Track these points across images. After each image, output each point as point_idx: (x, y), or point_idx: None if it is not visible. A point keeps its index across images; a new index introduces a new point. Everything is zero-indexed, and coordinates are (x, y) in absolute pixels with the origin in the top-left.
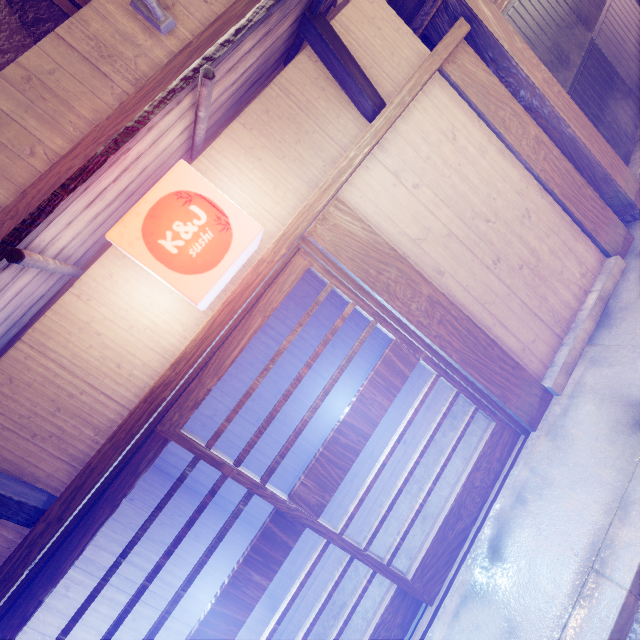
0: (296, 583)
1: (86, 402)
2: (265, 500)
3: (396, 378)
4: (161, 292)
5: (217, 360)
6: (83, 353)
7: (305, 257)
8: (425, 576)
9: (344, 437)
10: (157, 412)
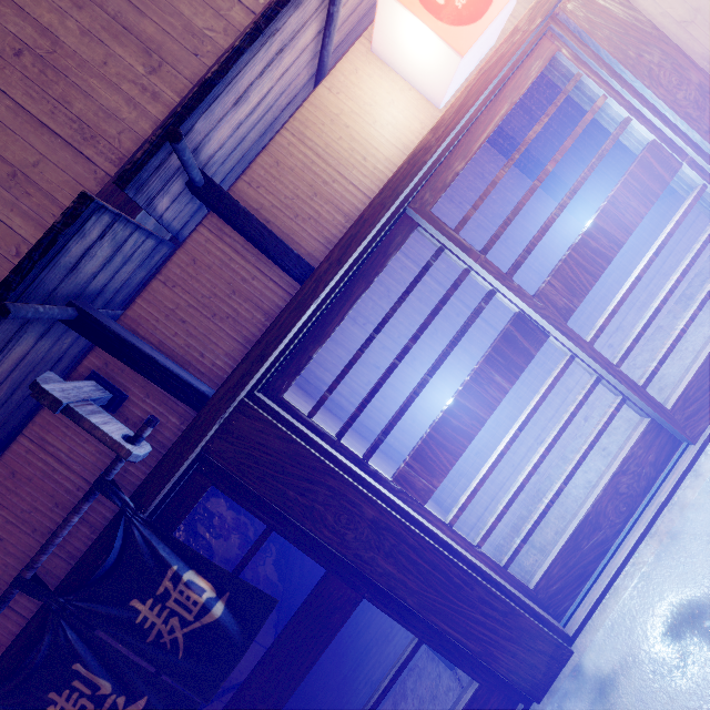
0: (536, 397)
1: (337, 190)
2: (512, 293)
3: (654, 183)
4: (401, 89)
5: (464, 144)
6: (334, 144)
7: (552, 41)
8: (687, 409)
9: (594, 241)
10: (418, 176)
